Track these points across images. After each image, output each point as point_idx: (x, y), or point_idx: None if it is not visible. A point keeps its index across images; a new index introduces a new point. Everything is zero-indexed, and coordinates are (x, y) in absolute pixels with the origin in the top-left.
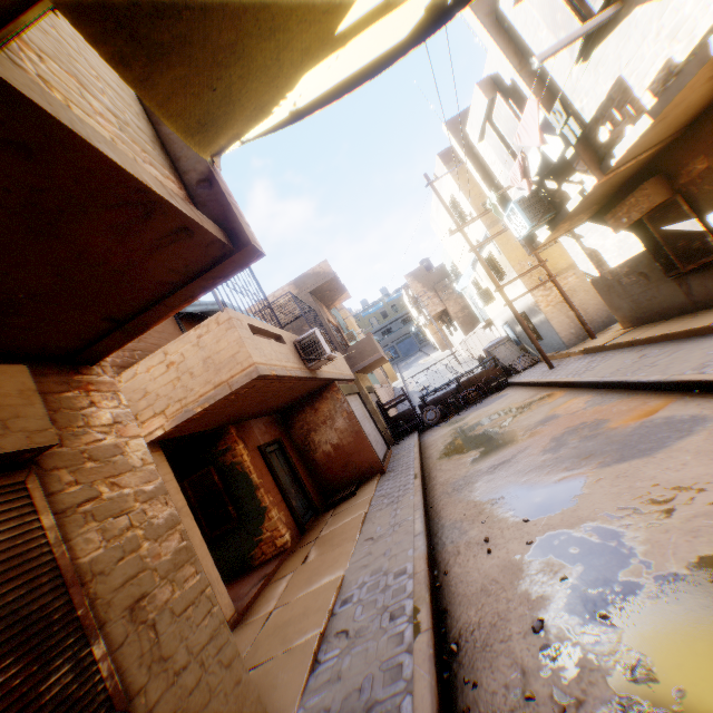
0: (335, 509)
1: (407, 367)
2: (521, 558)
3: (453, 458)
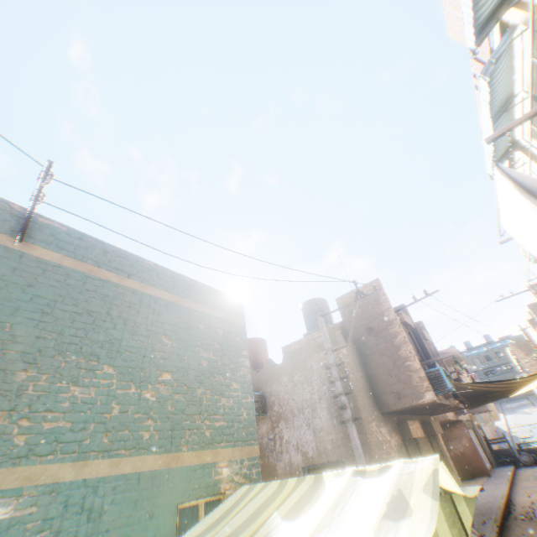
0: (462, 480)
1: (509, 410)
2: (535, 497)
3: (529, 479)
